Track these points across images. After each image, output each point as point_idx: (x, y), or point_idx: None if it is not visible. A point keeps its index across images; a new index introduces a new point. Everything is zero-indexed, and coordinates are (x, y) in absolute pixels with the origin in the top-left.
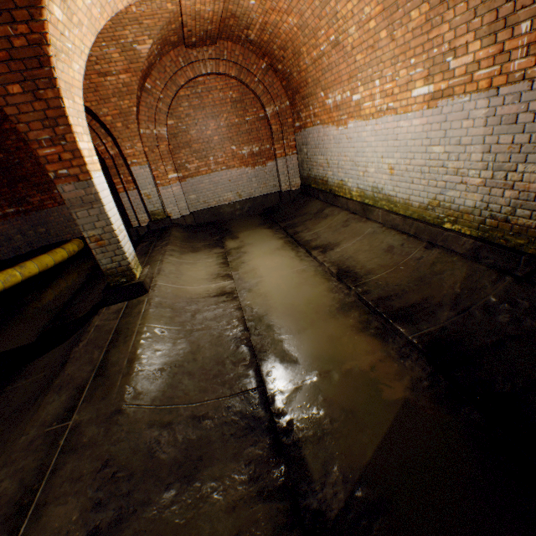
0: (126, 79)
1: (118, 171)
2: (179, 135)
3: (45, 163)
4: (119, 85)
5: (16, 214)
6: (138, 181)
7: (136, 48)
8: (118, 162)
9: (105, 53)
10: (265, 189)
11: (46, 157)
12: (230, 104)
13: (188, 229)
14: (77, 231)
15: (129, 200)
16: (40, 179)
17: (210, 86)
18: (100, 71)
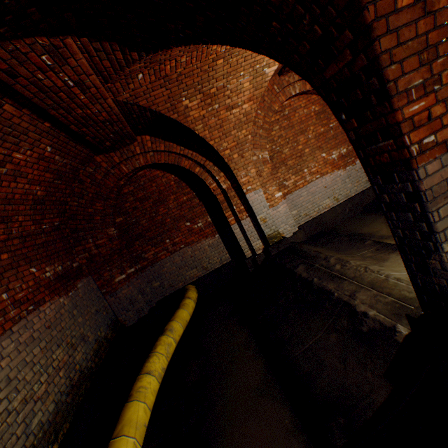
0: (246, 109)
1: (228, 203)
2: (274, 156)
3: (407, 130)
4: (240, 115)
5: (135, 273)
6: (253, 207)
7: (265, 72)
8: (230, 195)
9: (238, 84)
10: (358, 187)
11: (409, 119)
12: (314, 116)
13: (311, 243)
14: (187, 277)
15: (240, 230)
16: (153, 232)
17: (295, 106)
18: (228, 105)
